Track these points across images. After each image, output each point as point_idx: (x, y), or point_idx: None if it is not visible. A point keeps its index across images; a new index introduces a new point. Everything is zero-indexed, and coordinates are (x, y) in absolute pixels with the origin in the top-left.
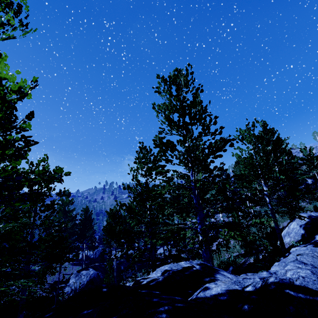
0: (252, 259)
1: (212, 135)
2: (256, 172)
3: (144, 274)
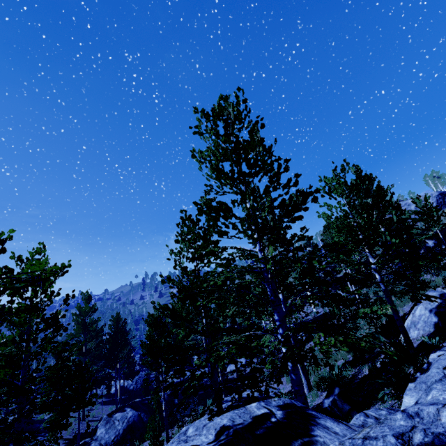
0: (366, 368)
1: (284, 188)
2: (355, 238)
3: (204, 414)
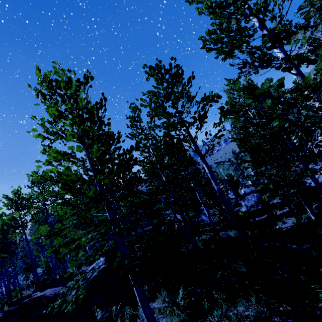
0: None
1: None
2: None
3: None
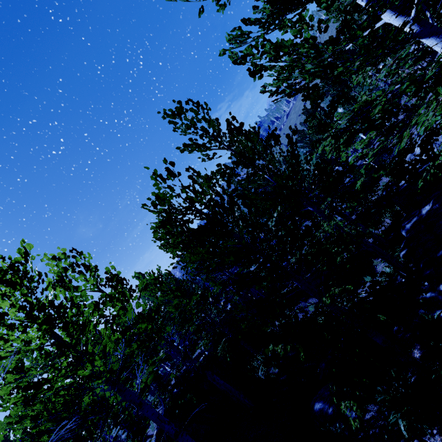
0: None
1: None
2: None
3: None
